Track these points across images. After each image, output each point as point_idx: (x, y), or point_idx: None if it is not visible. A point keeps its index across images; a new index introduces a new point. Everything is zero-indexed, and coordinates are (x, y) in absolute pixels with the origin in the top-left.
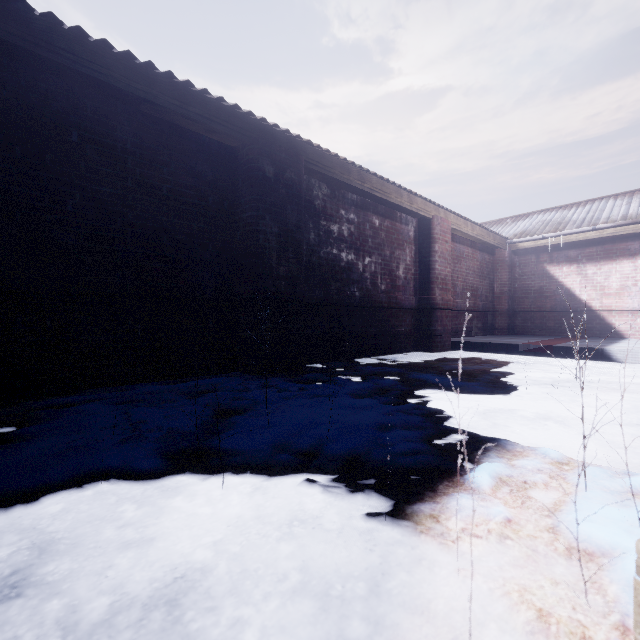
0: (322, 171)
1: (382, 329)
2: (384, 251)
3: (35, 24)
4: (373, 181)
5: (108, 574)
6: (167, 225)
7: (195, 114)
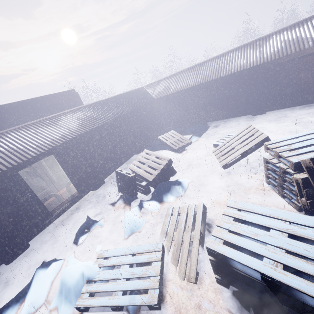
0: (269, 66)
1: (310, 95)
2: (313, 67)
3: (215, 80)
4: (295, 53)
5: (220, 133)
6: (235, 93)
7: (235, 76)
